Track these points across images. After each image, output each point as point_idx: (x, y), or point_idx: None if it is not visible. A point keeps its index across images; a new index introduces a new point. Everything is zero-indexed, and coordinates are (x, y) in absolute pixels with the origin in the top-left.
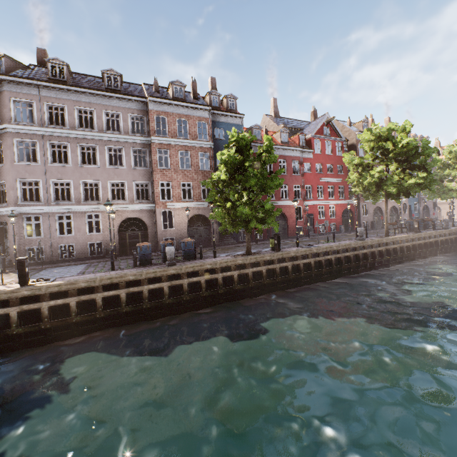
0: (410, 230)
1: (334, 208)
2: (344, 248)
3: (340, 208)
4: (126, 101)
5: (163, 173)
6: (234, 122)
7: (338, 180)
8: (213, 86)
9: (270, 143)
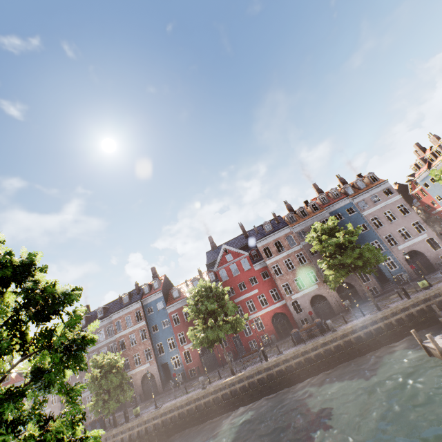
0: (278, 351)
1: (260, 319)
2: (171, 409)
3: (267, 317)
4: (104, 321)
5: (123, 354)
6: (157, 297)
7: (254, 291)
8: (153, 272)
9: (104, 359)
